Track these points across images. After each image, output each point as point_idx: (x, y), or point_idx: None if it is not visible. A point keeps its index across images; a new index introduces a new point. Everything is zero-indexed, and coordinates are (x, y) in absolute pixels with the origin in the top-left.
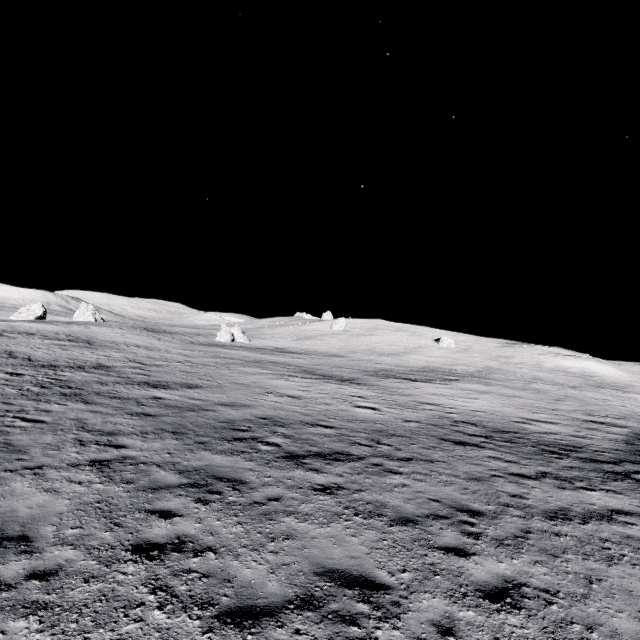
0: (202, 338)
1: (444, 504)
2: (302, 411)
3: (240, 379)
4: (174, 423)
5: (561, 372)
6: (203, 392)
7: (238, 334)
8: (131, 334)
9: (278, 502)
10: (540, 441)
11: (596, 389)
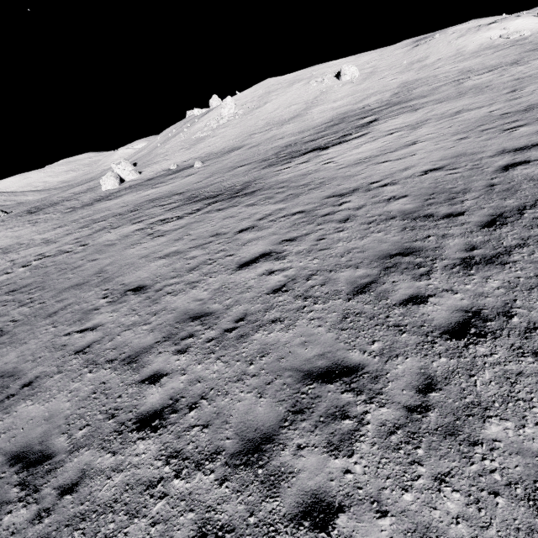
0: (89, 195)
1: None
2: (133, 348)
3: (84, 271)
4: None
5: (488, 50)
6: None
7: (123, 172)
8: (4, 231)
9: None
10: None
11: None
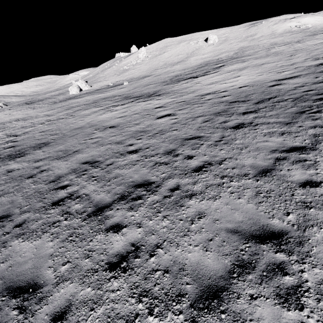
0: (62, 96)
1: (244, 235)
2: (117, 140)
3: (79, 124)
4: (7, 202)
5: (288, 33)
6: (48, 149)
7: (81, 85)
8: (15, 111)
9: (63, 322)
10: (296, 98)
11: (313, 37)
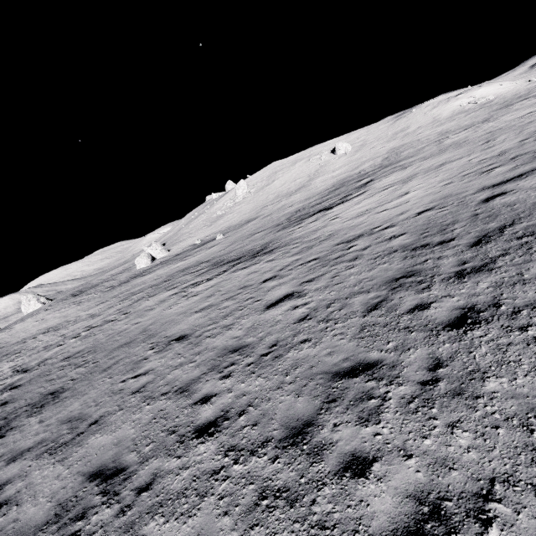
0: (125, 274)
1: None
2: (183, 381)
3: (130, 332)
4: None
5: (461, 114)
6: (52, 412)
7: (154, 252)
8: (52, 313)
9: None
10: None
11: (507, 110)
